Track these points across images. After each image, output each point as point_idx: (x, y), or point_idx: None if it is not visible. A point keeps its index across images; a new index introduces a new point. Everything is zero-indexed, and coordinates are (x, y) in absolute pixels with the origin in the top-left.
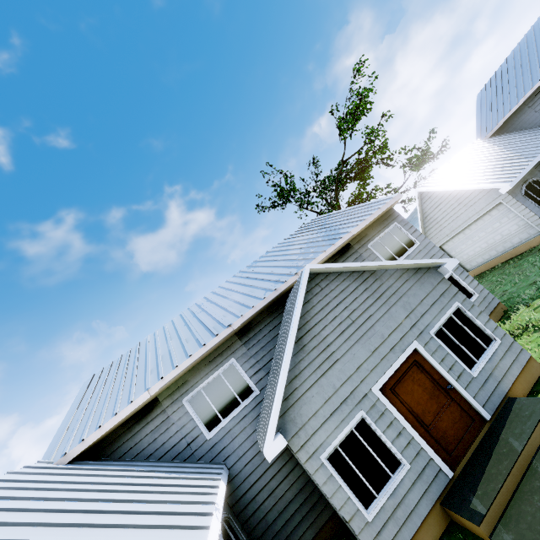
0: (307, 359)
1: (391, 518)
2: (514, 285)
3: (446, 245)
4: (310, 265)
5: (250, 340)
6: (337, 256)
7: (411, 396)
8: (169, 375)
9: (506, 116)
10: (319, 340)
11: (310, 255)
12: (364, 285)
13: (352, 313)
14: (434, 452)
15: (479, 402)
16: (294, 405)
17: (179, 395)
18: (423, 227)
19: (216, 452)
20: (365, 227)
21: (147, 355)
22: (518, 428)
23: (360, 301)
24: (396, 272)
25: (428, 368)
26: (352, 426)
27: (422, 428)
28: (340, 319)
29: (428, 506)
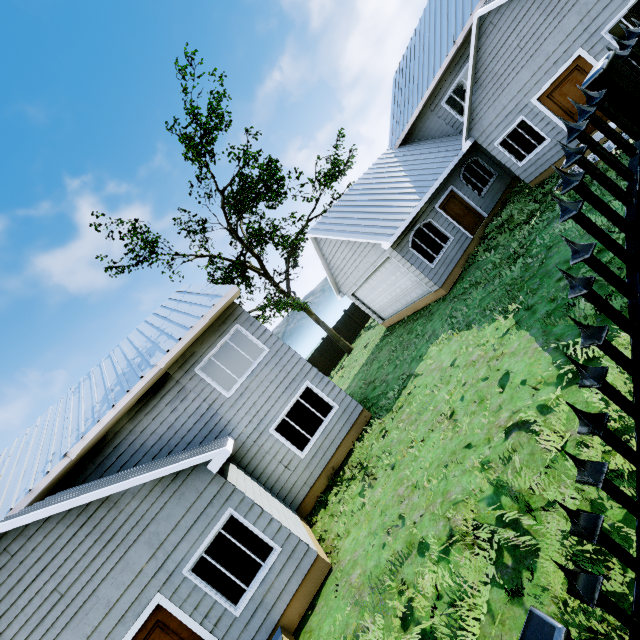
0: None
1: None
2: (394, 369)
3: (358, 293)
4: None
5: None
6: (147, 398)
7: None
8: None
9: (409, 121)
10: None
11: (105, 405)
12: (89, 526)
13: (62, 581)
14: None
15: None
16: None
17: None
18: (331, 273)
19: None
20: (188, 345)
21: None
22: None
23: (78, 556)
24: (145, 487)
25: (175, 625)
26: None
27: None
28: (40, 599)
29: None
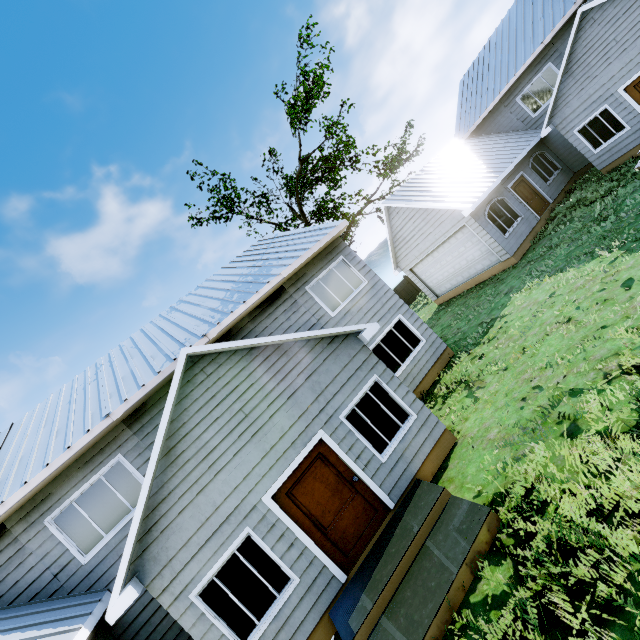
0: (181, 473)
1: None
2: (468, 322)
3: (417, 268)
4: (187, 348)
5: (144, 427)
6: (265, 305)
7: (311, 496)
8: (13, 496)
9: (483, 114)
10: (199, 446)
11: (231, 305)
12: (266, 365)
13: (246, 404)
14: (330, 557)
15: (385, 491)
16: (159, 537)
17: (38, 515)
18: (394, 246)
19: (96, 578)
20: (302, 265)
21: (6, 453)
22: (411, 522)
23: (258, 387)
24: (308, 344)
25: (333, 460)
26: (234, 549)
27: (319, 532)
28: (229, 414)
29: (315, 620)
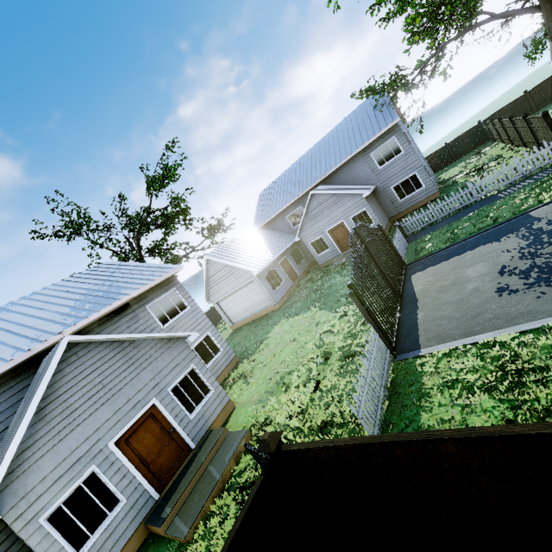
0: (47, 427)
1: (100, 550)
2: (250, 341)
3: (222, 303)
4: (70, 336)
5: None
6: (113, 315)
7: (142, 443)
8: None
9: (269, 219)
10: (64, 407)
11: (84, 312)
12: (123, 353)
13: (105, 379)
14: (150, 483)
15: (191, 437)
16: (20, 476)
17: None
18: (208, 285)
19: None
20: (147, 290)
21: None
22: (205, 451)
23: (115, 367)
24: (153, 342)
25: (160, 418)
26: (81, 481)
27: (144, 467)
28: (92, 385)
29: (134, 528)
